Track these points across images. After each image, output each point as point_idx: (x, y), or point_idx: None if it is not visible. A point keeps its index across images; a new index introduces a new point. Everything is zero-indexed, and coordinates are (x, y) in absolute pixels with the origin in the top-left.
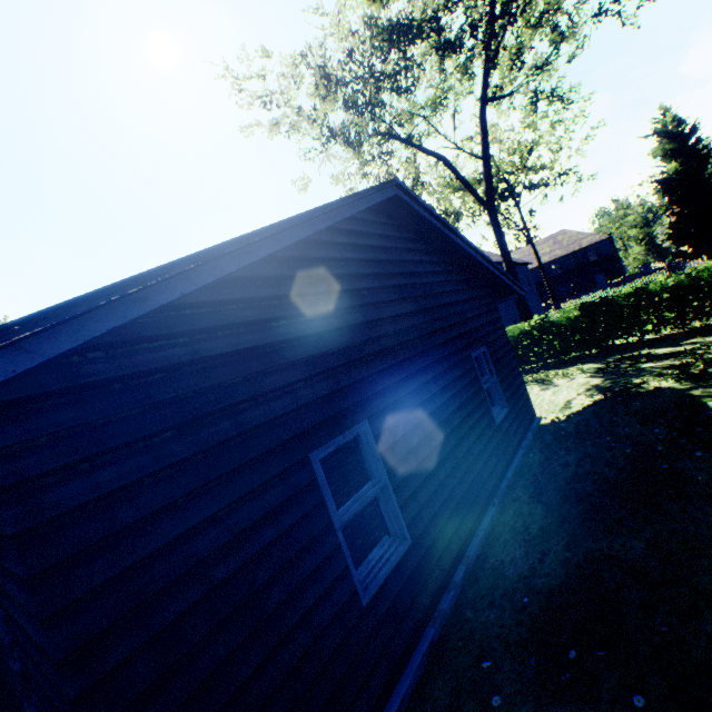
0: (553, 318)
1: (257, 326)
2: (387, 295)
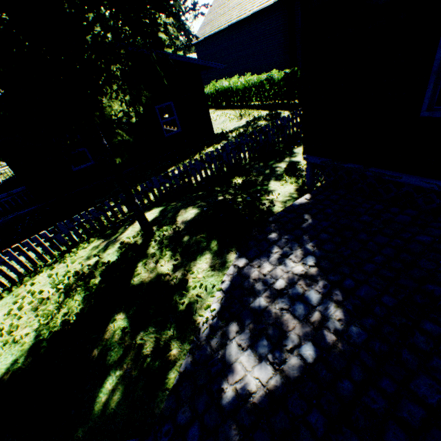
0: (273, 77)
1: None
2: None
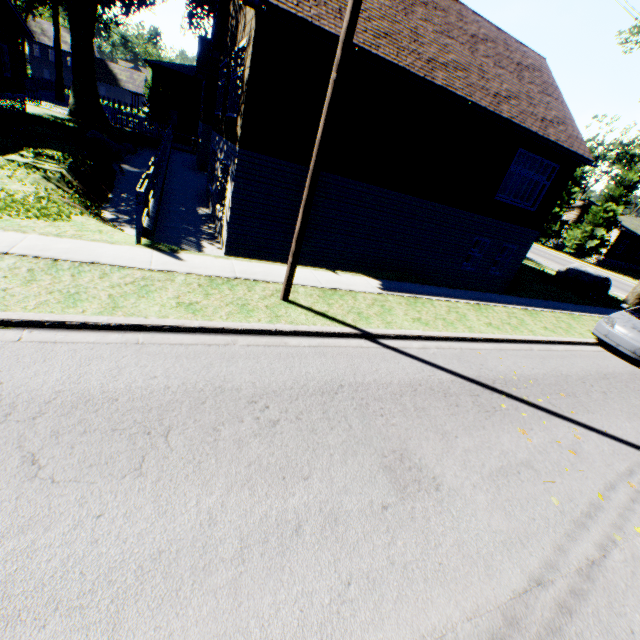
0: None
1: None
2: None
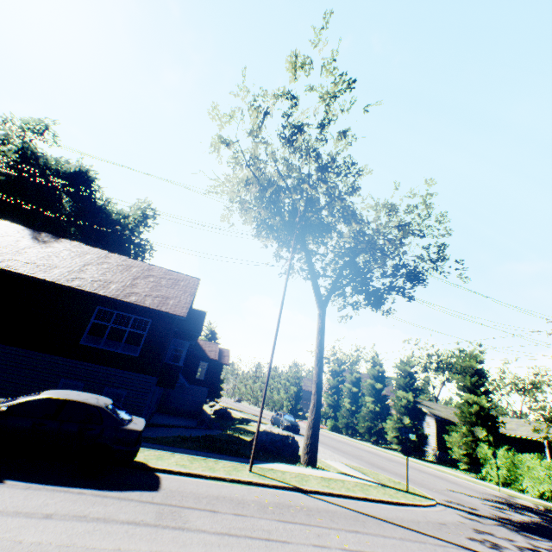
0: None
1: None
2: None
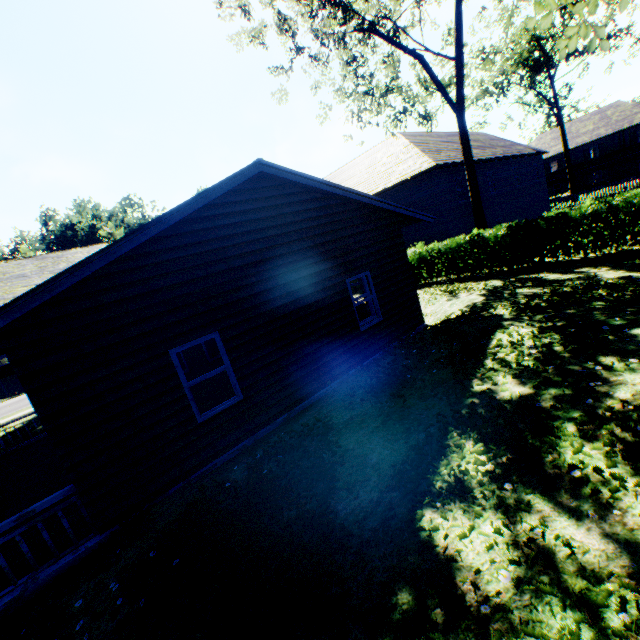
0: (484, 235)
1: (137, 283)
2: (255, 246)
